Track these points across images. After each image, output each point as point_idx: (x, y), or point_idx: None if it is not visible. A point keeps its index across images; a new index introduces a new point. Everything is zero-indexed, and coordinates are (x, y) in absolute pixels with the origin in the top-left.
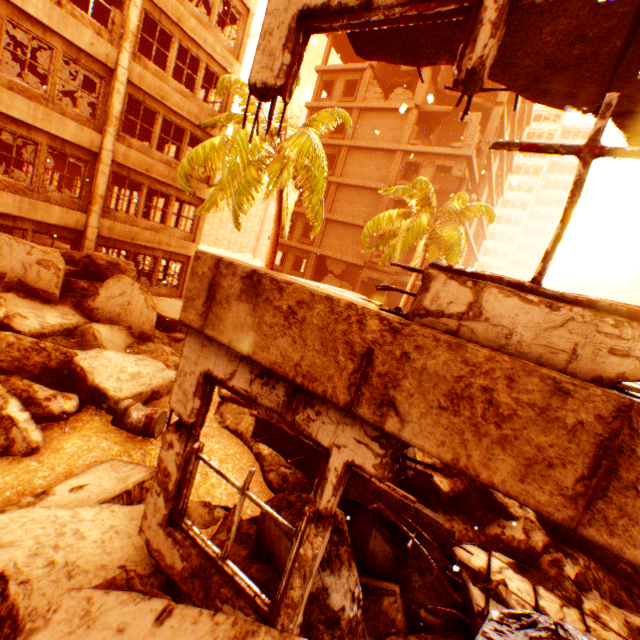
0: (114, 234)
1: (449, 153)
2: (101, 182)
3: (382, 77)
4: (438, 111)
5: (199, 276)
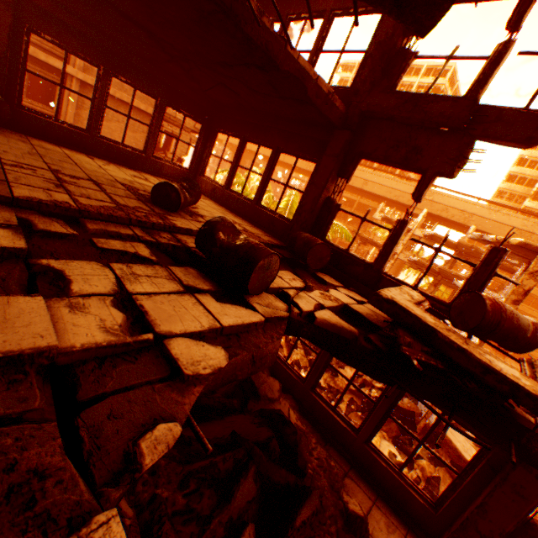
0: None
1: None
2: None
3: None
4: None
5: None
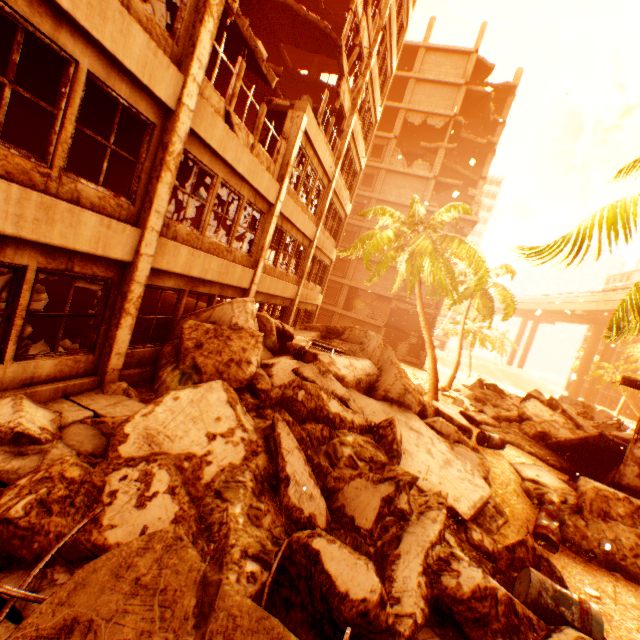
0: (301, 298)
1: (462, 217)
2: (309, 261)
3: (397, 143)
4: (451, 183)
5: None
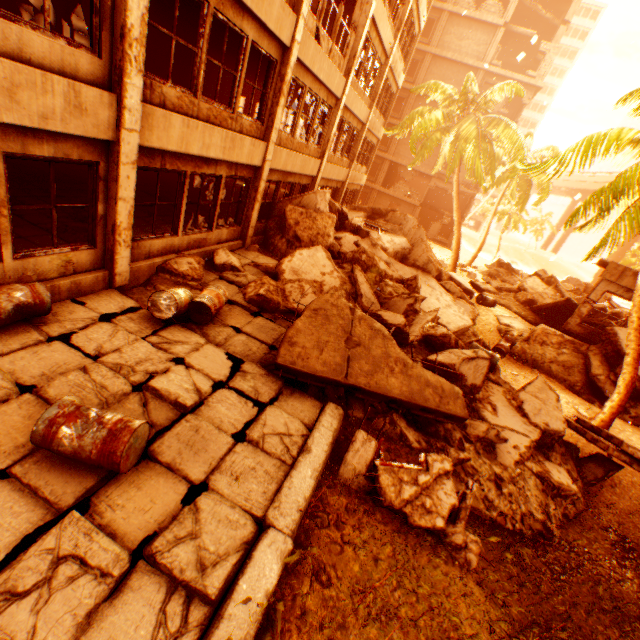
0: (350, 180)
1: (525, 82)
2: (360, 145)
3: None
4: (523, 34)
5: (615, 269)
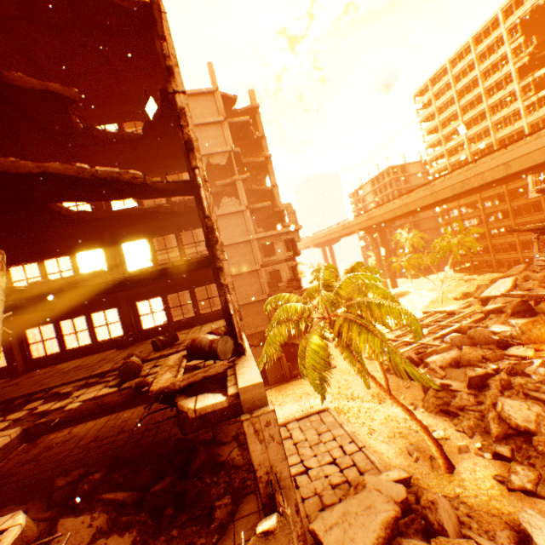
0: None
1: (289, 230)
2: None
3: None
4: (263, 206)
5: None
